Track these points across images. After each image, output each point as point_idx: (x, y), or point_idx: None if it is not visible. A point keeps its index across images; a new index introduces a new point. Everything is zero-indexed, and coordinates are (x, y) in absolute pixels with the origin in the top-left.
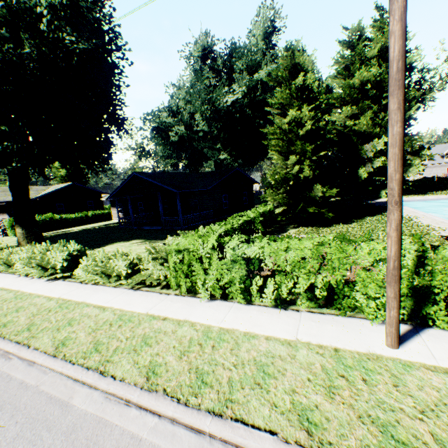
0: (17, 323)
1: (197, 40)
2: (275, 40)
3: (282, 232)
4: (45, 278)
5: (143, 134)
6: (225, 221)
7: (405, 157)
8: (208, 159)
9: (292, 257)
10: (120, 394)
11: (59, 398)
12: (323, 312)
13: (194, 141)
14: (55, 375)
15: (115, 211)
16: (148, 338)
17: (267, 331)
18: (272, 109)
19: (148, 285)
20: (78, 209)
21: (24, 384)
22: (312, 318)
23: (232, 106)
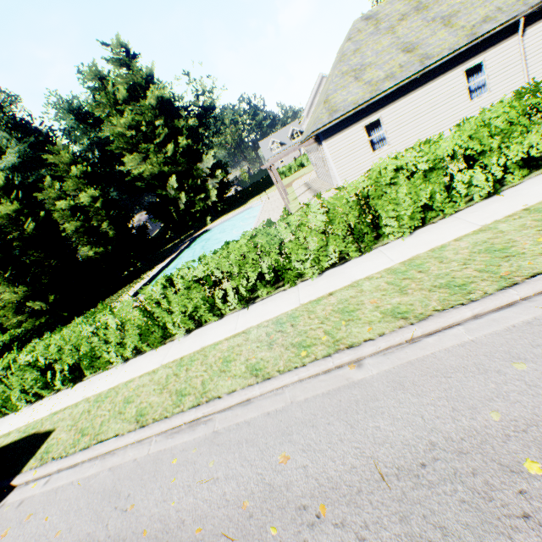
0: None
1: None
2: (11, 111)
3: None
4: None
5: None
6: None
7: (203, 185)
8: None
9: None
10: None
11: None
12: None
13: None
14: None
15: None
16: None
17: None
18: None
19: None
20: None
21: None
22: None
23: None
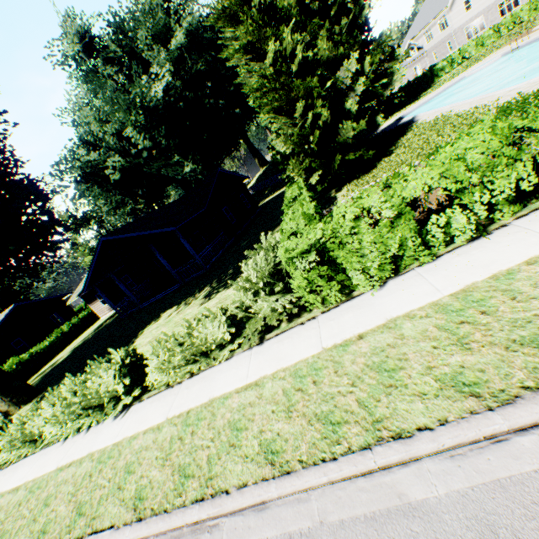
0: (155, 483)
1: (64, 29)
2: None
3: (333, 201)
4: (108, 418)
5: (62, 198)
6: (289, 210)
7: (383, 67)
8: (171, 181)
9: (476, 159)
10: (468, 439)
11: (384, 511)
12: (535, 208)
13: (142, 167)
14: (323, 492)
15: (96, 306)
16: (381, 365)
17: (513, 260)
18: (239, 59)
19: (267, 331)
20: (44, 333)
21: (297, 536)
22: (537, 219)
23: (165, 97)
